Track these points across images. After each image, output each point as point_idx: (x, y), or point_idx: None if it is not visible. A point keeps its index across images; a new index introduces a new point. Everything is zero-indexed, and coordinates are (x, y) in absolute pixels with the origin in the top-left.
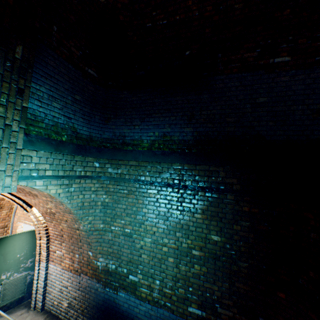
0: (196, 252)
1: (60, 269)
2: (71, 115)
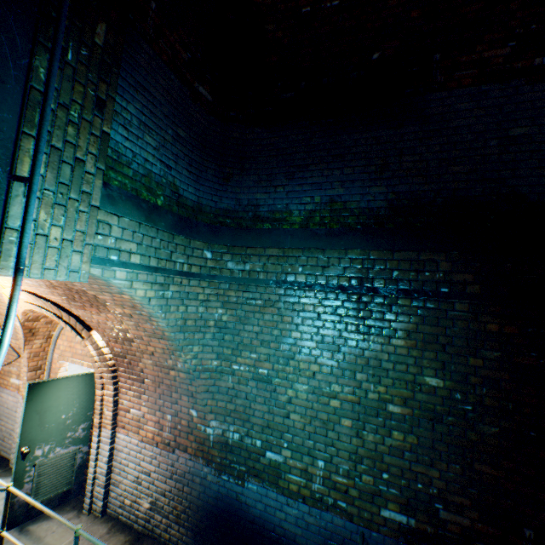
0: (395, 409)
1: (137, 442)
2: (171, 162)
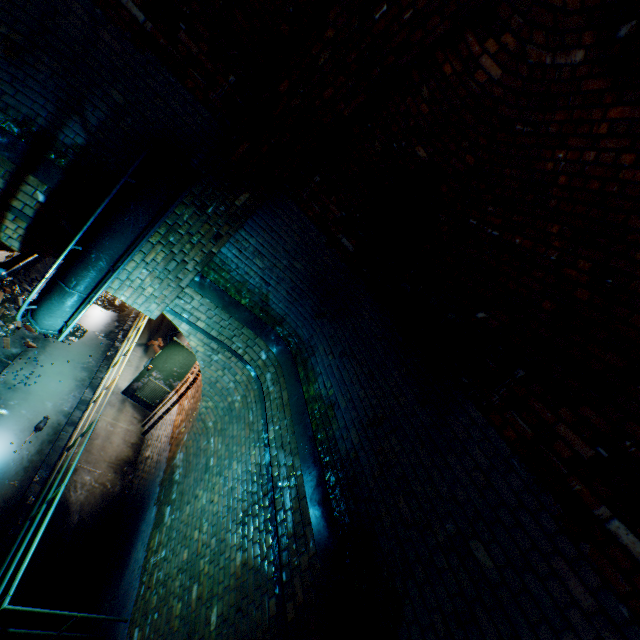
0: (195, 591)
1: (174, 419)
2: (273, 281)
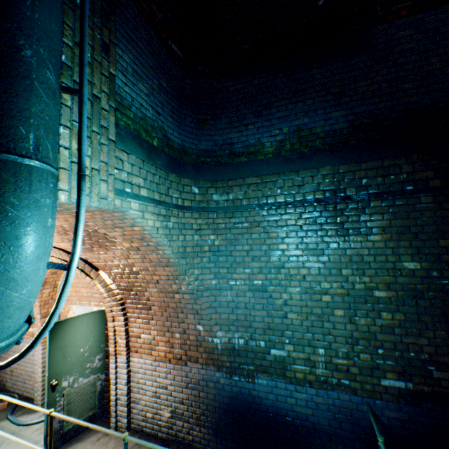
0: (380, 294)
1: (151, 362)
2: (159, 109)
